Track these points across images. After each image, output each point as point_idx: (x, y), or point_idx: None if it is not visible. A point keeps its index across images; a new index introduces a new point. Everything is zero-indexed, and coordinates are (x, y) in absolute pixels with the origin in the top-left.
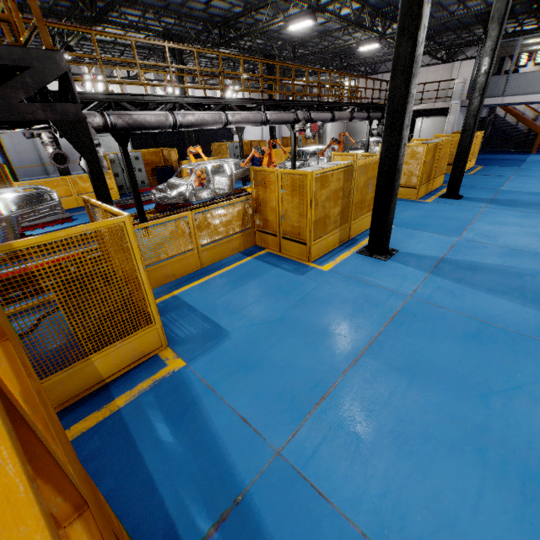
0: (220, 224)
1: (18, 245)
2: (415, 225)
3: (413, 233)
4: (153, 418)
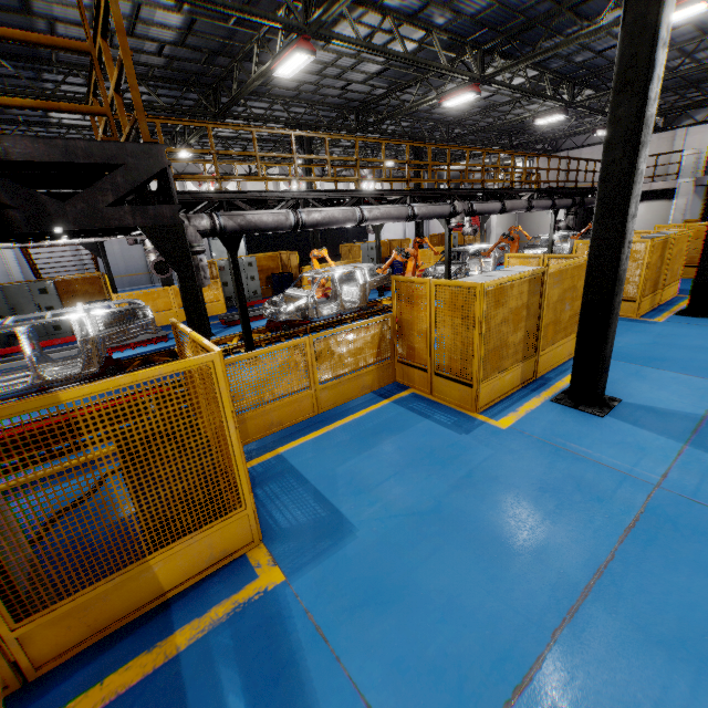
0: (347, 352)
1: (64, 396)
2: (643, 359)
3: (642, 371)
4: (225, 683)
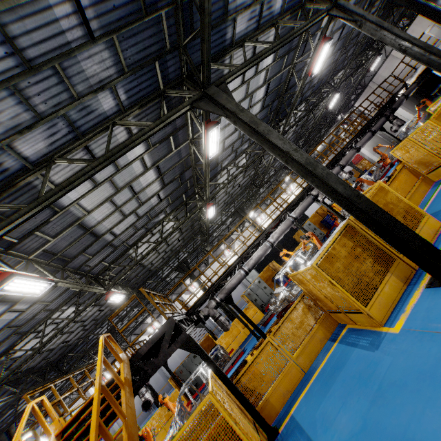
0: (295, 328)
1: None
2: None
3: None
4: None
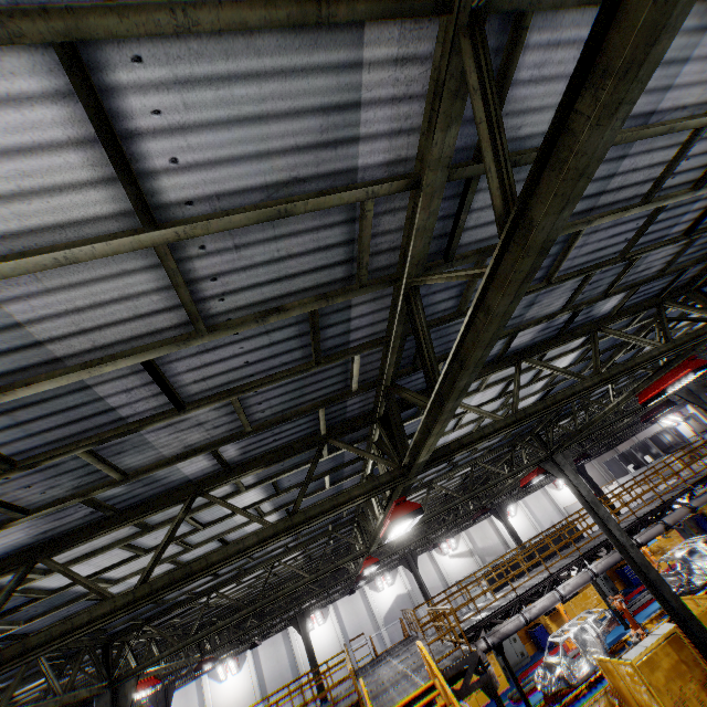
0: None
1: None
2: None
3: None
4: None
